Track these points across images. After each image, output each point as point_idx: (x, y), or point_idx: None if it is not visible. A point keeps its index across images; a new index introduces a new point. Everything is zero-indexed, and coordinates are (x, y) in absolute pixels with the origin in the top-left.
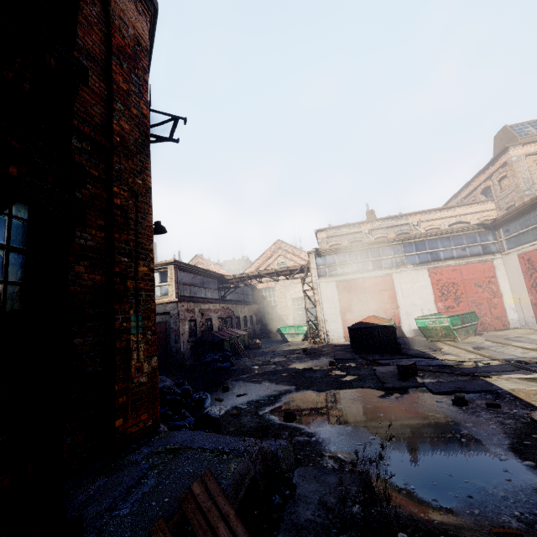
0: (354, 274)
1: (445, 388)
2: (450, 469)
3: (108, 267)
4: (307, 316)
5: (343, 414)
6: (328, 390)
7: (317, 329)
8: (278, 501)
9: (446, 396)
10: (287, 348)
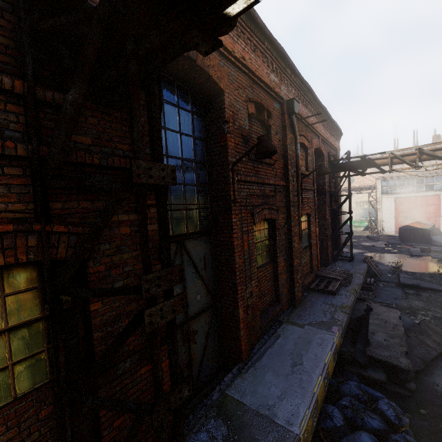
0: (409, 194)
1: (438, 257)
2: (421, 269)
3: (338, 219)
4: (369, 217)
5: (391, 259)
6: (384, 253)
7: (375, 225)
8: (373, 267)
9: (437, 259)
10: (354, 234)
